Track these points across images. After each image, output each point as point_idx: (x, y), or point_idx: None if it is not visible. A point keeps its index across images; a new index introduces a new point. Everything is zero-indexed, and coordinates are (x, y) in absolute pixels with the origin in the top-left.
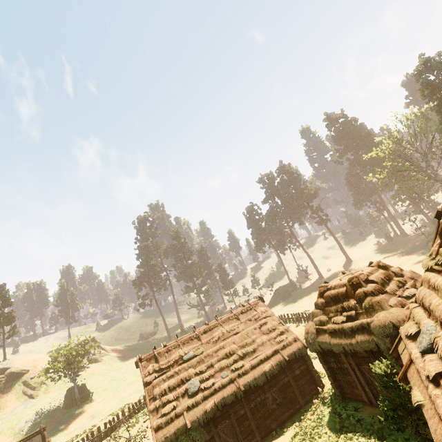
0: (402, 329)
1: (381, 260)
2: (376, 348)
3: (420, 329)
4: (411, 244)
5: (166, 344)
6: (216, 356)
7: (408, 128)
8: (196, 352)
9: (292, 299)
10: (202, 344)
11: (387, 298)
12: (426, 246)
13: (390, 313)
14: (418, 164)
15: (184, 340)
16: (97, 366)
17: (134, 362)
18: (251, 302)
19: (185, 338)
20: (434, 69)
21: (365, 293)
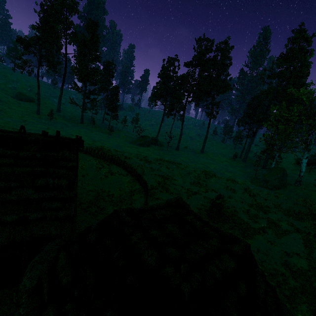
0: None
1: (219, 167)
2: None
3: None
4: (242, 169)
5: None
6: None
7: None
8: None
9: (147, 149)
10: None
11: None
12: (250, 179)
13: None
14: None
15: None
16: None
17: None
18: (61, 138)
19: None
20: None
21: None
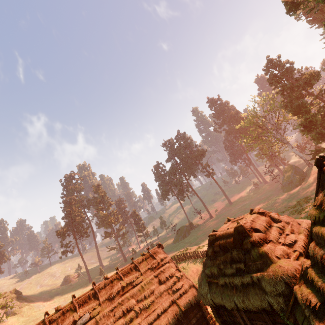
0: (297, 291)
1: (252, 202)
2: (269, 307)
3: (324, 298)
4: (270, 189)
5: (61, 308)
6: (113, 315)
7: (262, 107)
8: (92, 314)
9: (190, 236)
10: (99, 302)
11: (272, 247)
12: (281, 190)
13: (279, 266)
14: (271, 131)
15: (81, 300)
16: (13, 319)
17: (52, 310)
18: (151, 250)
19: (82, 297)
20: (277, 66)
21: (252, 243)
